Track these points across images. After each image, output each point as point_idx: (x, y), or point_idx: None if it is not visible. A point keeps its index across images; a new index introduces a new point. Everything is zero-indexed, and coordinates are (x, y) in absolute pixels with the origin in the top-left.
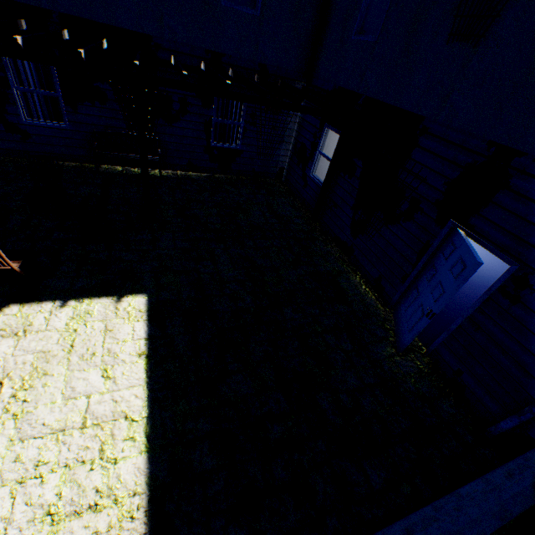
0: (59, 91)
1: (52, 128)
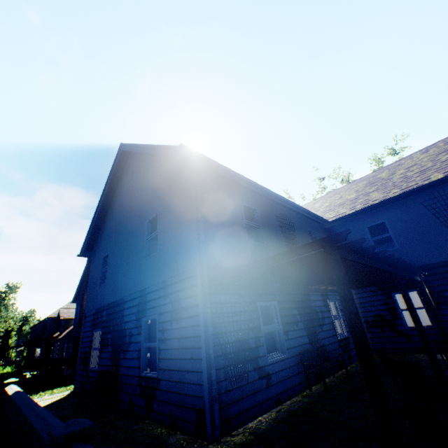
0: (280, 324)
1: (279, 360)
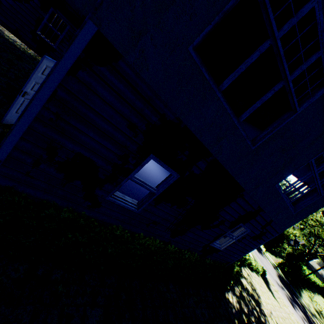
0: None
1: None
